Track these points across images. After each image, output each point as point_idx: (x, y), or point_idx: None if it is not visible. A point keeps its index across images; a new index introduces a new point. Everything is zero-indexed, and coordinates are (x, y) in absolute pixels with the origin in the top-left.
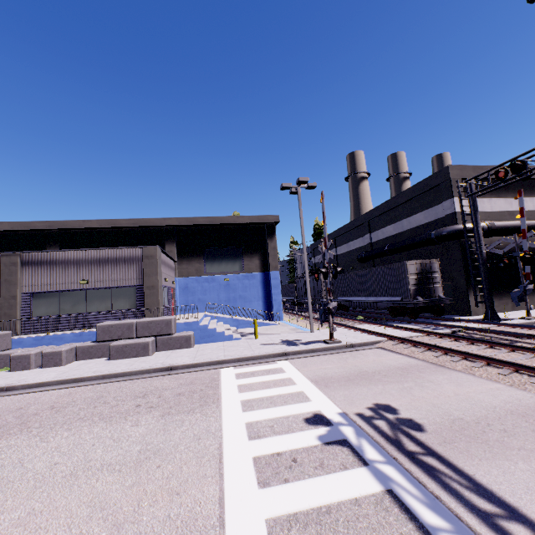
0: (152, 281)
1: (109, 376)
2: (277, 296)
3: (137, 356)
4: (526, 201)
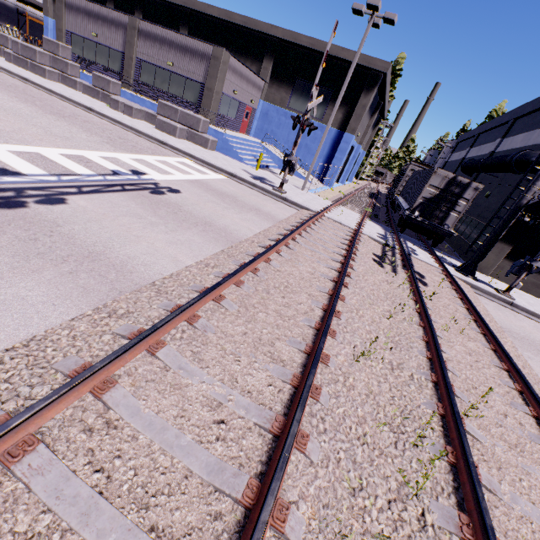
0: (211, 84)
1: (133, 129)
2: (338, 162)
3: (169, 134)
4: None
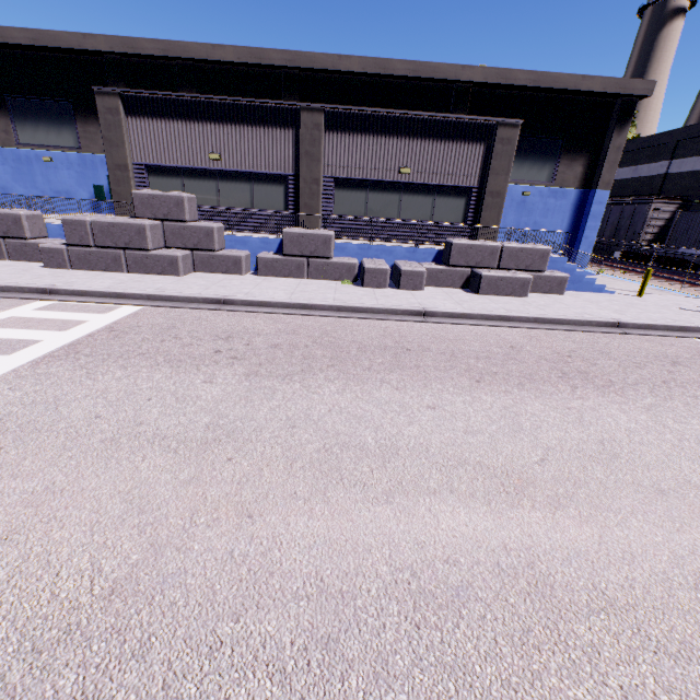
0: (499, 184)
1: (541, 321)
2: (592, 232)
3: (511, 295)
4: None
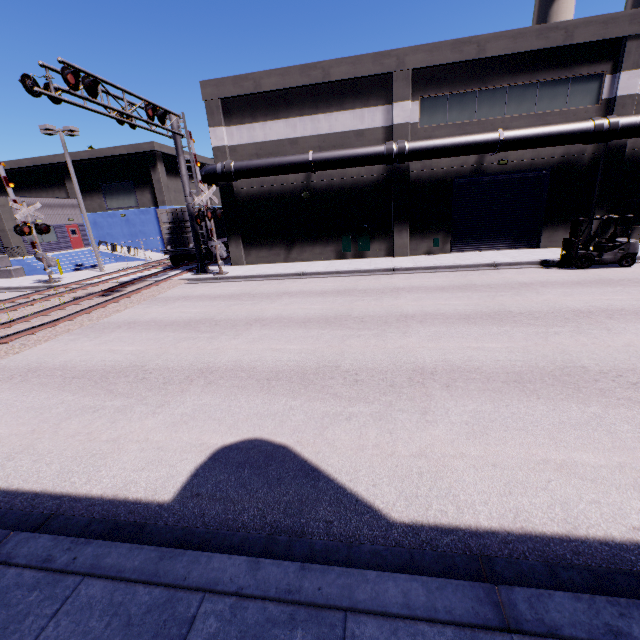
0: (2, 226)
1: None
2: None
3: None
4: (319, 121)
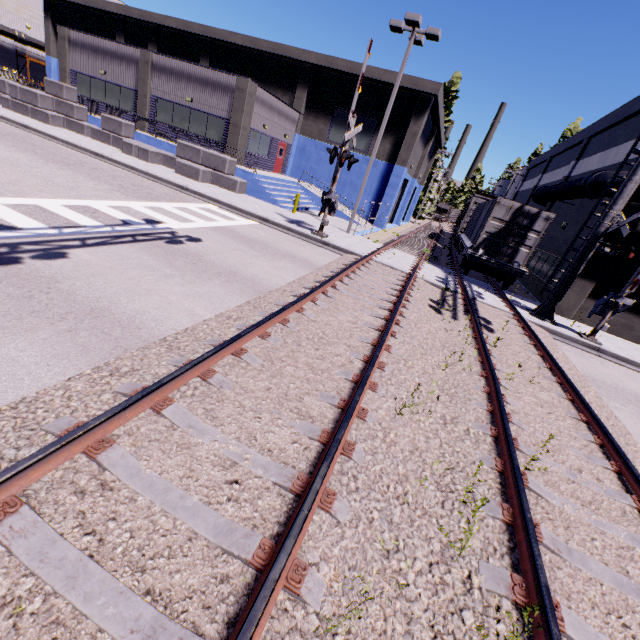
0: (237, 119)
1: (149, 175)
2: (389, 199)
3: (191, 178)
4: None
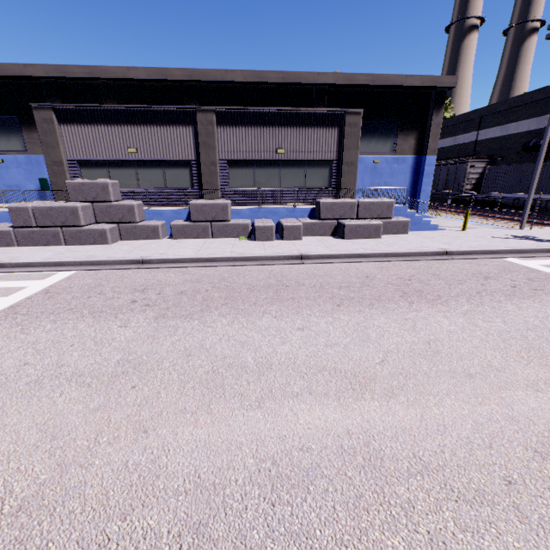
0: (351, 156)
1: (389, 255)
2: (427, 186)
3: (368, 238)
4: None
